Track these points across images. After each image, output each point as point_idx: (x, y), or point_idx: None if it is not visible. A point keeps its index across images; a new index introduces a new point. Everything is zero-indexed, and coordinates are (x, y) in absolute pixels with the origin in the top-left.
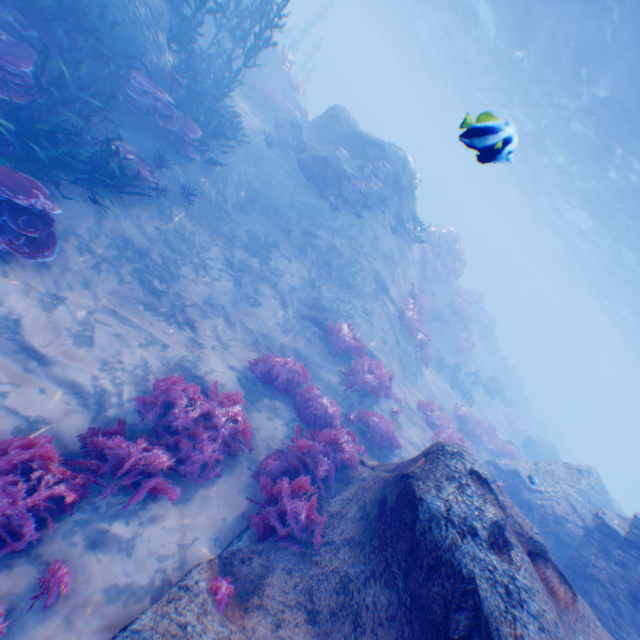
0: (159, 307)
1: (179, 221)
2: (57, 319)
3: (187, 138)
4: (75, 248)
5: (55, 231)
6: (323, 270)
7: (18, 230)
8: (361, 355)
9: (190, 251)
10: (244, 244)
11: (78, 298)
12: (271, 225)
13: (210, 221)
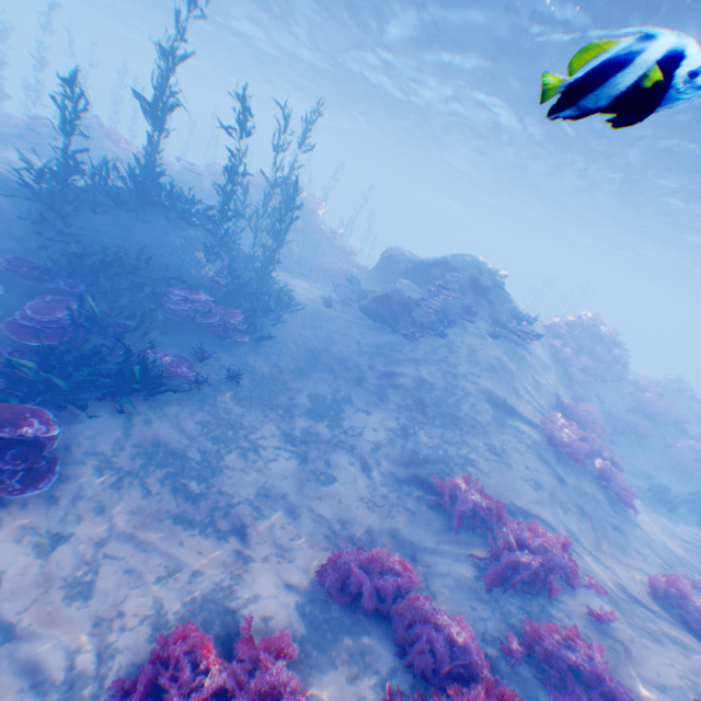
0: (194, 515)
1: (223, 405)
2: (52, 565)
3: (230, 324)
4: (93, 468)
5: (72, 454)
6: (413, 410)
7: (2, 464)
8: (502, 517)
9: (237, 435)
10: (305, 408)
11: (87, 529)
12: (337, 378)
13: (261, 395)
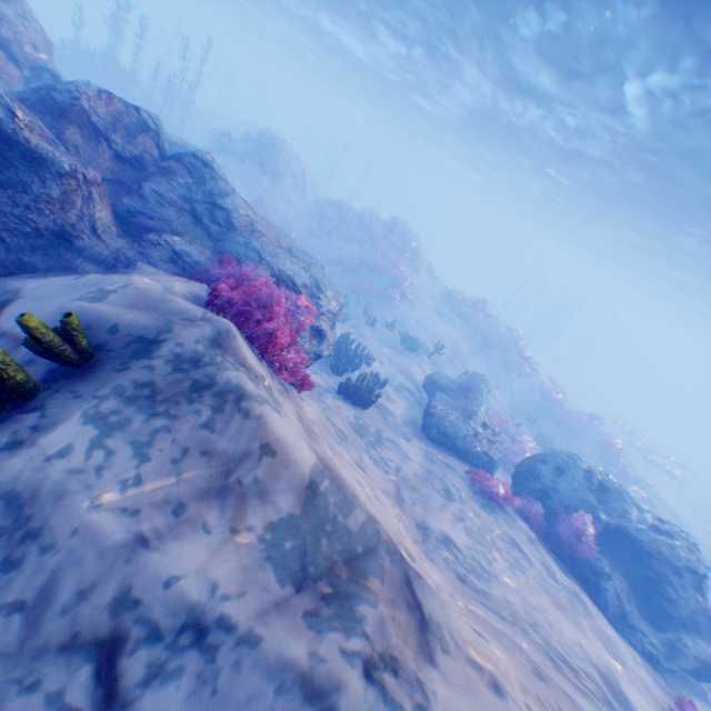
0: None
1: None
2: None
3: None
4: None
5: None
6: None
7: None
8: None
9: None
10: None
11: None
12: None
13: None
